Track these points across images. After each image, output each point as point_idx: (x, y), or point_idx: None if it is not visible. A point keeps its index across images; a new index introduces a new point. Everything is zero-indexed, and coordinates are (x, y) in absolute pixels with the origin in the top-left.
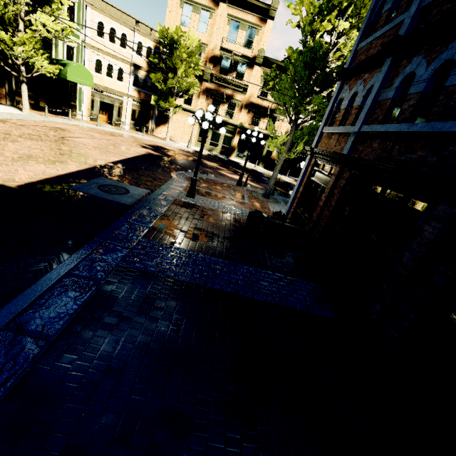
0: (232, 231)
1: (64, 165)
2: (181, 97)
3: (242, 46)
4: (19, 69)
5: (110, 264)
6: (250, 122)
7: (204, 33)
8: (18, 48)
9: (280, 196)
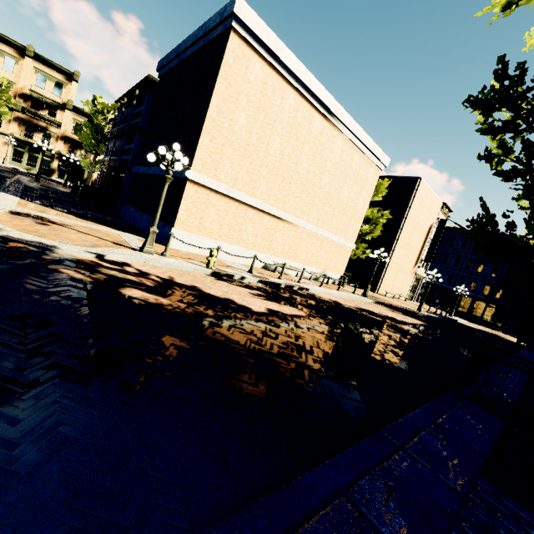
0: (66, 192)
1: None
2: None
3: (52, 93)
4: None
5: (26, 183)
6: (68, 151)
7: (10, 73)
8: None
9: None
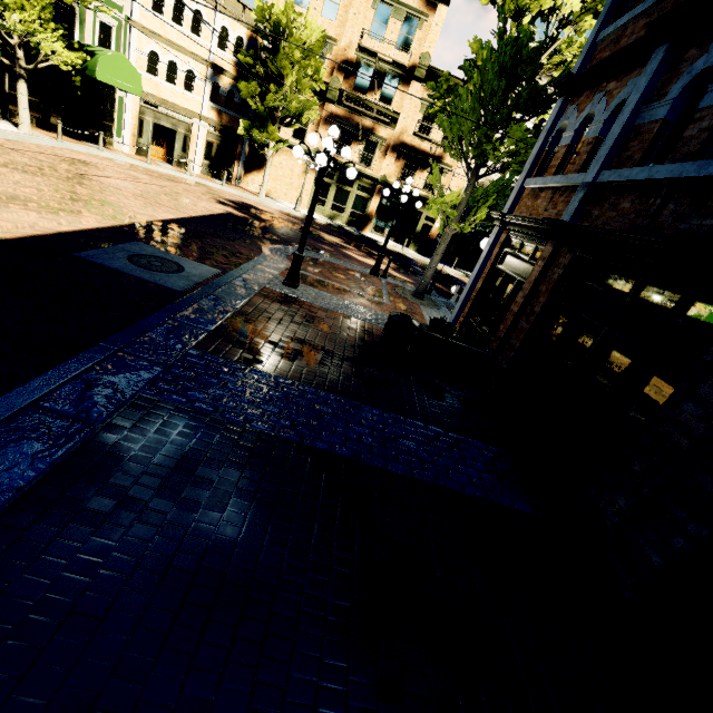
0: (358, 348)
1: (74, 217)
2: (288, 125)
3: (394, 47)
4: (14, 54)
5: (122, 393)
6: (399, 176)
7: (332, 20)
8: (13, 17)
9: (441, 297)
